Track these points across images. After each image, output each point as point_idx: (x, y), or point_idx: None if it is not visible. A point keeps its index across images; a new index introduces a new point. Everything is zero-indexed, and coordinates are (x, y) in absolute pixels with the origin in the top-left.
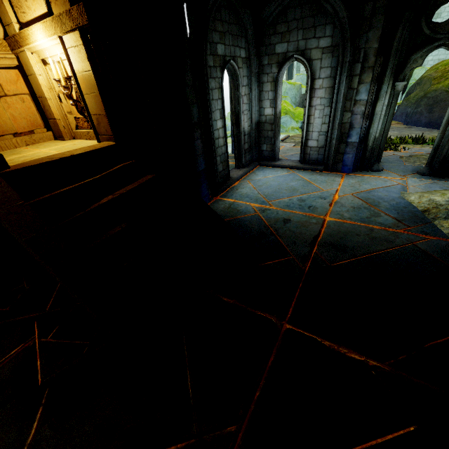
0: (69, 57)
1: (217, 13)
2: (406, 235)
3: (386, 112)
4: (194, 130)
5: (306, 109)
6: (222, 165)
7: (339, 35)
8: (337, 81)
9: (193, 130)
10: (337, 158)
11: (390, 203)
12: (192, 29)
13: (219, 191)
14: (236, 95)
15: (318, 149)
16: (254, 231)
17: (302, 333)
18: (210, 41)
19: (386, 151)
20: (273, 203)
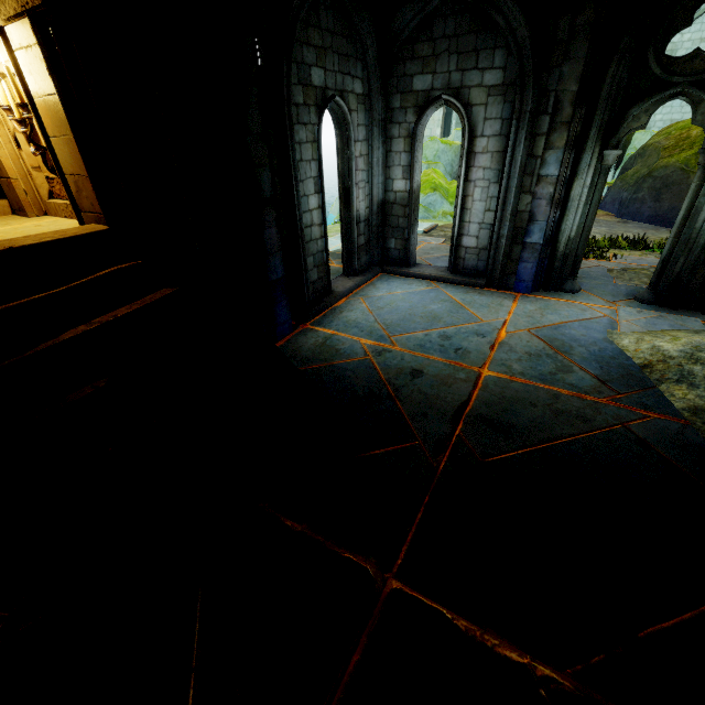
0: (20, 67)
1: (311, 15)
2: (613, 409)
3: (588, 198)
4: (264, 210)
5: (460, 186)
6: (318, 271)
7: (516, 67)
8: (510, 142)
9: (263, 211)
10: (507, 268)
11: (589, 350)
12: (263, 37)
13: (310, 314)
14: (345, 156)
15: (479, 252)
16: (359, 389)
17: (418, 600)
18: (297, 60)
19: (588, 260)
20: (398, 340)
